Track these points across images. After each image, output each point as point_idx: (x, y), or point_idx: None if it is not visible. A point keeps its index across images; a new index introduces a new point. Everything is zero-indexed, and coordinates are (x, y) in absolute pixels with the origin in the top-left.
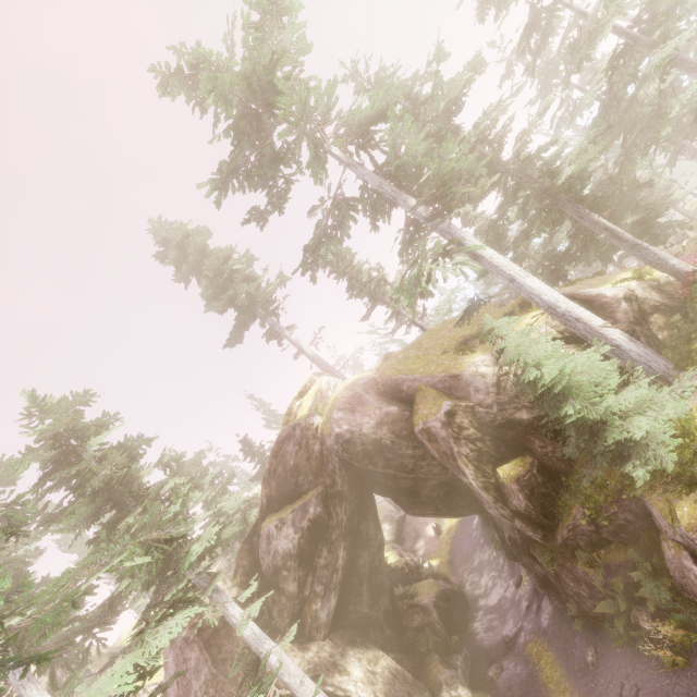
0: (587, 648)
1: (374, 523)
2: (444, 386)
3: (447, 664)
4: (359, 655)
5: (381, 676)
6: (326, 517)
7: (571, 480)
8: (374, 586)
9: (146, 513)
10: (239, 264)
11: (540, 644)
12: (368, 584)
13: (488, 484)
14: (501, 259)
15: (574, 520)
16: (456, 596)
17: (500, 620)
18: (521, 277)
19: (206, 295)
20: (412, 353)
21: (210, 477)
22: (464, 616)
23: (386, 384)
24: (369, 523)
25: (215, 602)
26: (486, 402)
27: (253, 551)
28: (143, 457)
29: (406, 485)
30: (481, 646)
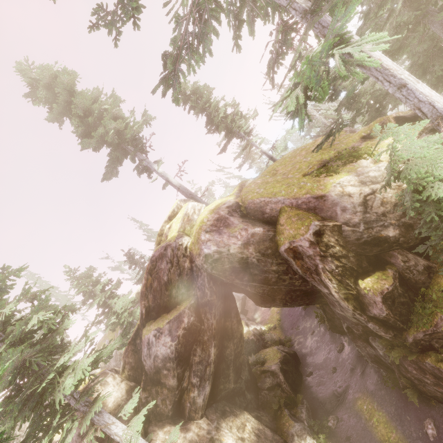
0: (423, 419)
1: (236, 319)
2: (309, 206)
3: (295, 418)
4: (230, 424)
5: (249, 440)
6: (198, 324)
7: (429, 290)
8: (237, 366)
9: (15, 347)
10: (107, 105)
11: (369, 403)
12: (234, 366)
13: (349, 295)
14: (389, 62)
15: (435, 327)
16: (292, 356)
17: (328, 376)
18: (411, 82)
19: (78, 133)
20: (269, 178)
21: (100, 286)
22: (299, 372)
23: (248, 207)
24: (232, 319)
25: (96, 425)
26: (353, 221)
27: (137, 351)
28: (13, 288)
29: (264, 290)
30: (317, 397)
